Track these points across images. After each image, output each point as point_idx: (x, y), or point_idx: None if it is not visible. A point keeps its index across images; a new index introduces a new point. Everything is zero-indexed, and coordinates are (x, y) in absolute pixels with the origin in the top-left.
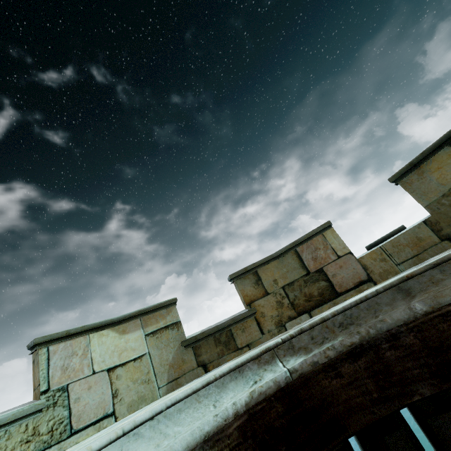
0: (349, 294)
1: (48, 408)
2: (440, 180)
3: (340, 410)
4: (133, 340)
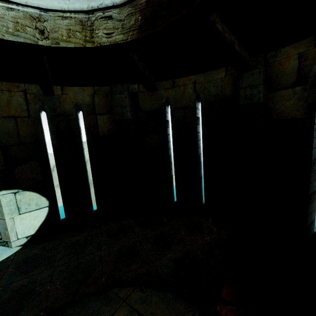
0: None
1: None
2: None
3: None
4: None
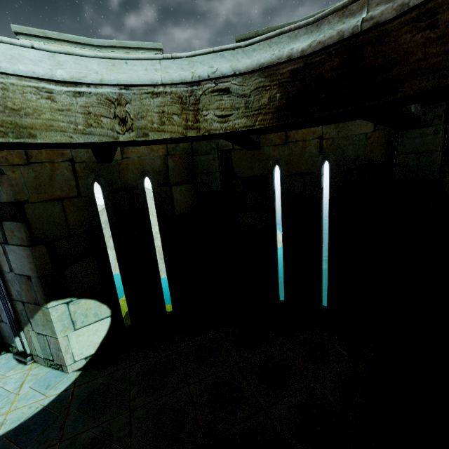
0: None
1: None
2: None
3: (403, 72)
4: None
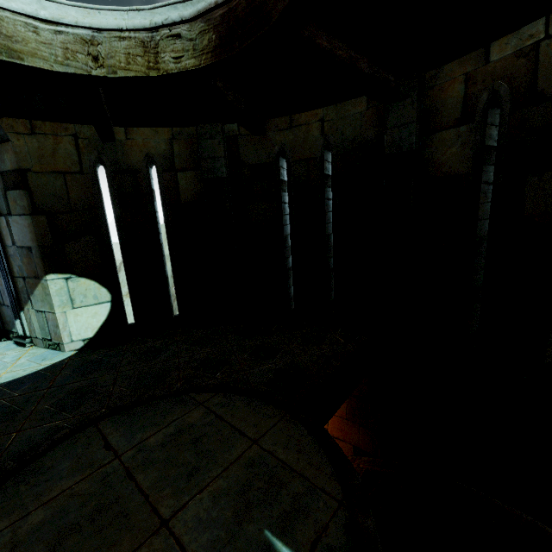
0: None
1: None
2: None
3: (272, 3)
4: None
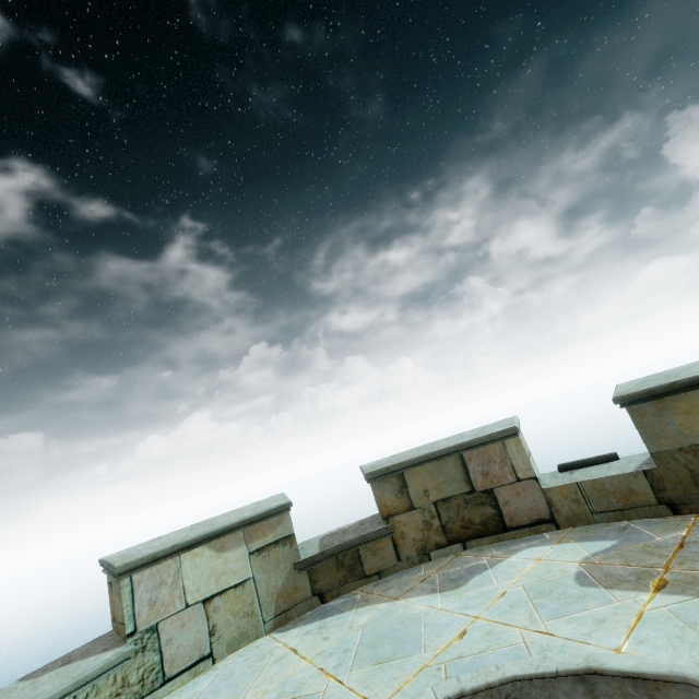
0: (520, 532)
1: (137, 653)
2: (683, 427)
3: None
4: (234, 560)
